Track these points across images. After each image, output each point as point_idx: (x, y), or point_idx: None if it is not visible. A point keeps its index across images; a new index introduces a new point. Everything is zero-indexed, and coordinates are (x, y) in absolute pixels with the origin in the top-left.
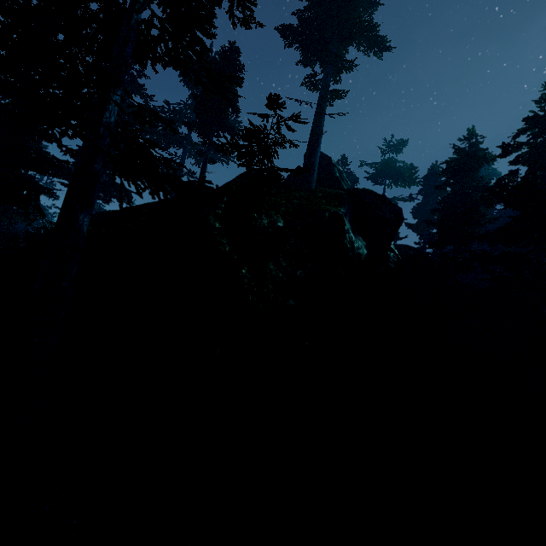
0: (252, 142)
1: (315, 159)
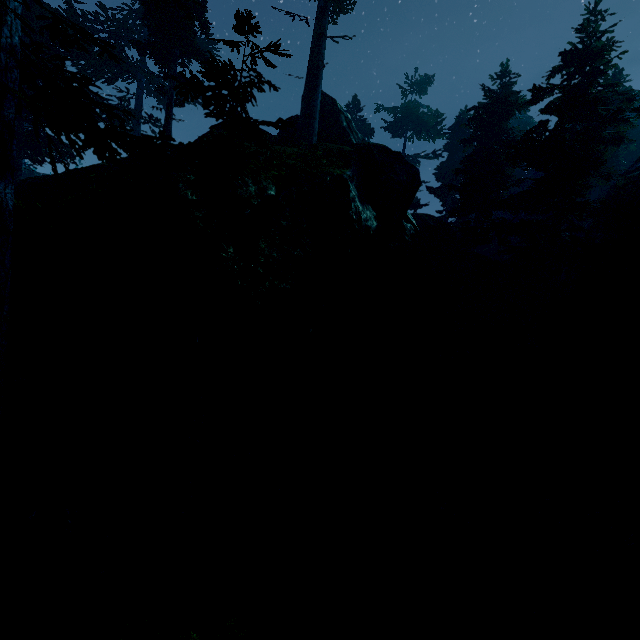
0: (218, 83)
1: (315, 103)
